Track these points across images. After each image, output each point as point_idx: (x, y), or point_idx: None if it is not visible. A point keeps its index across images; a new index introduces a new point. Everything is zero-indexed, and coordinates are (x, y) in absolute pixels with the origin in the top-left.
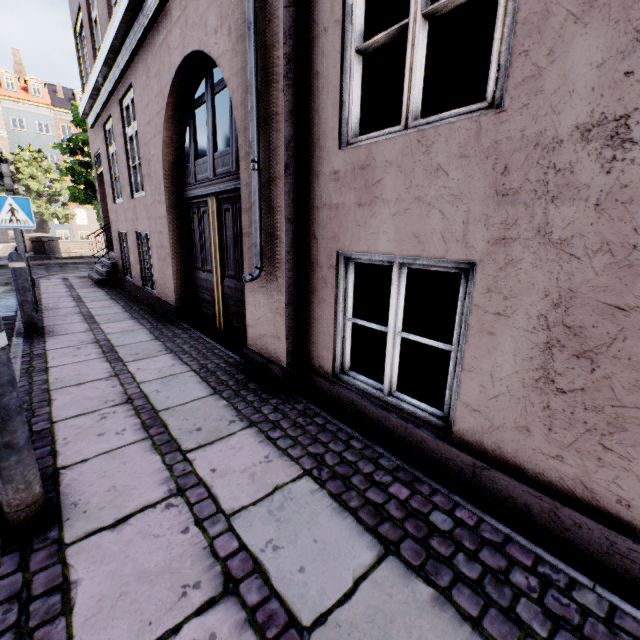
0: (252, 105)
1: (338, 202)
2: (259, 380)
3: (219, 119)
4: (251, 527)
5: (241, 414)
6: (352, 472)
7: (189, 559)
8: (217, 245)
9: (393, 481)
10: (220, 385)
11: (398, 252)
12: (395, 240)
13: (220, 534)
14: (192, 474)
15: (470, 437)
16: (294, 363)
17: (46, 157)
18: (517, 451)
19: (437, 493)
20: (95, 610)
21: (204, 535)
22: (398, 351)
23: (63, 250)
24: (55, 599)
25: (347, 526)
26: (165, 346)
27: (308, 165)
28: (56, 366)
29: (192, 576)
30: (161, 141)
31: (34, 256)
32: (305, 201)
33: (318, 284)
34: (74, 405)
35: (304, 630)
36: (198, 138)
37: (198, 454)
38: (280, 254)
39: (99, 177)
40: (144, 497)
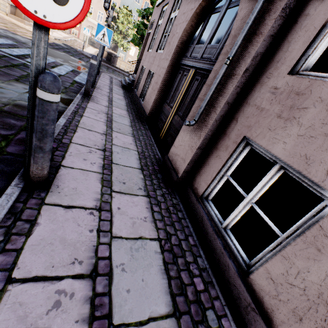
0: (249, 21)
1: (265, 107)
2: (163, 174)
3: (220, 26)
4: (118, 250)
5: (146, 187)
6: (180, 255)
7: (85, 246)
8: (182, 96)
9: (198, 275)
10: (145, 166)
11: (285, 159)
12: (289, 151)
13: (104, 243)
14: (109, 204)
15: (257, 288)
16: (184, 178)
17: (132, 15)
18: (283, 322)
19: (218, 300)
20: (37, 243)
21: (97, 239)
22: (244, 211)
23: (118, 63)
24: (27, 226)
25: (162, 284)
26: (133, 132)
27: (260, 75)
28: (86, 116)
29: (81, 256)
30: (185, 26)
31: (105, 61)
32: (244, 96)
33: (222, 147)
34: (83, 139)
35: (111, 325)
36: (204, 33)
37: (117, 195)
38: (211, 119)
39: (148, 34)
40: (84, 202)
